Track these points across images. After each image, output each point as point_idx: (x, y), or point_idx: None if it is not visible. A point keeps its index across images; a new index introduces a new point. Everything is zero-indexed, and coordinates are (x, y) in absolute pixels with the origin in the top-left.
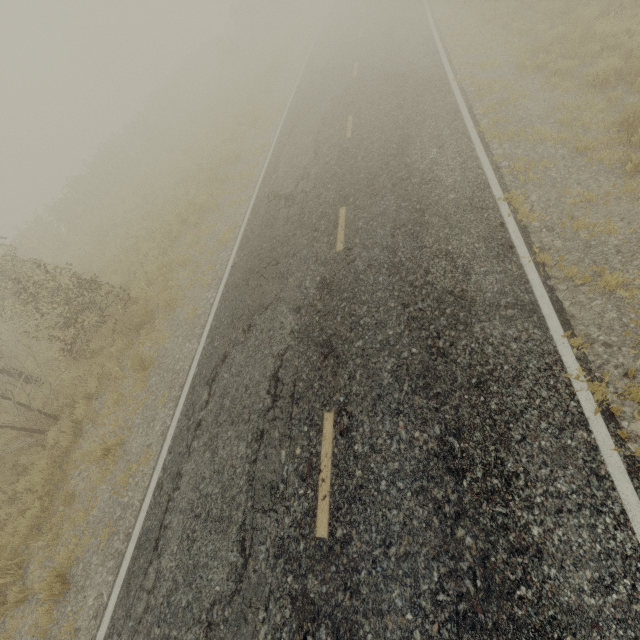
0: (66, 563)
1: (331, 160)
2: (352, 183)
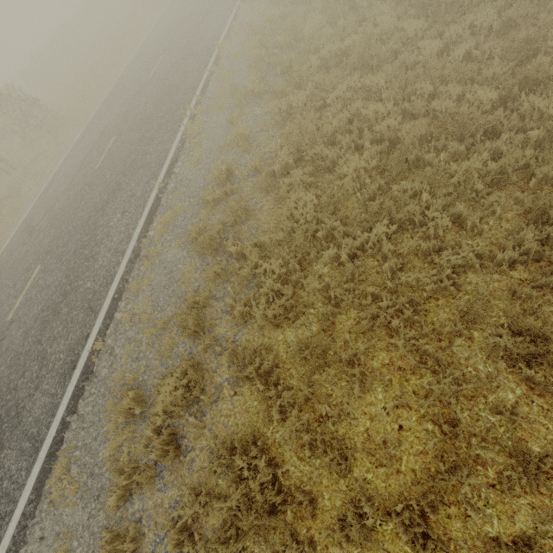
0: (16, 207)
1: (172, 30)
2: (173, 42)
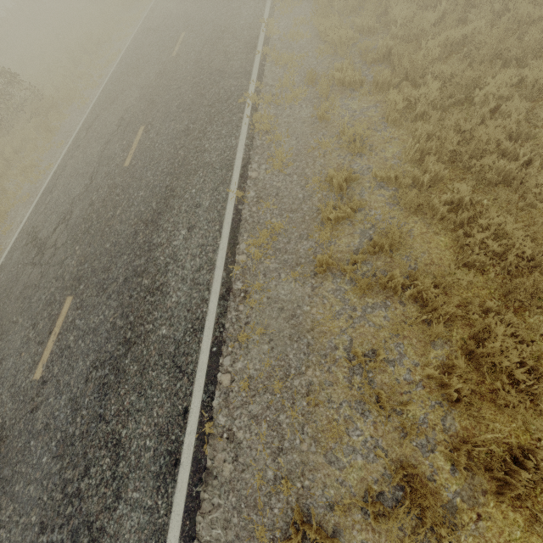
0: (4, 211)
1: (188, 3)
2: (194, 17)
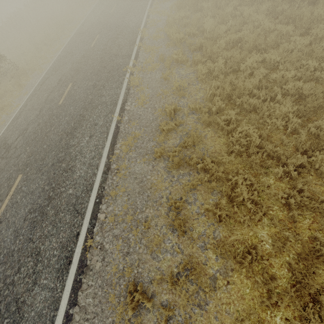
0: None
1: (102, 20)
2: (105, 27)
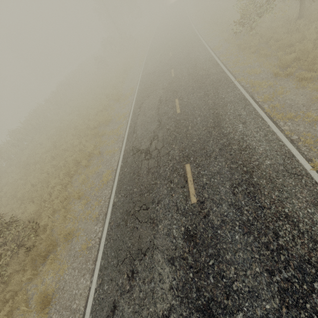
0: None
1: (171, 127)
2: (189, 145)
